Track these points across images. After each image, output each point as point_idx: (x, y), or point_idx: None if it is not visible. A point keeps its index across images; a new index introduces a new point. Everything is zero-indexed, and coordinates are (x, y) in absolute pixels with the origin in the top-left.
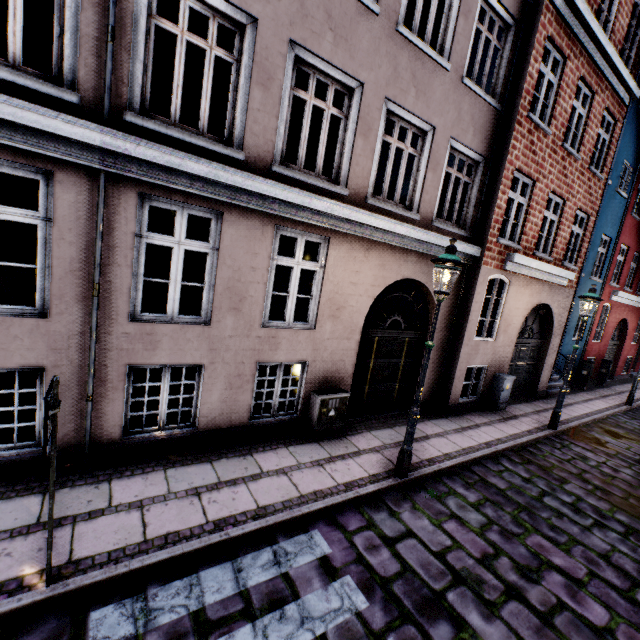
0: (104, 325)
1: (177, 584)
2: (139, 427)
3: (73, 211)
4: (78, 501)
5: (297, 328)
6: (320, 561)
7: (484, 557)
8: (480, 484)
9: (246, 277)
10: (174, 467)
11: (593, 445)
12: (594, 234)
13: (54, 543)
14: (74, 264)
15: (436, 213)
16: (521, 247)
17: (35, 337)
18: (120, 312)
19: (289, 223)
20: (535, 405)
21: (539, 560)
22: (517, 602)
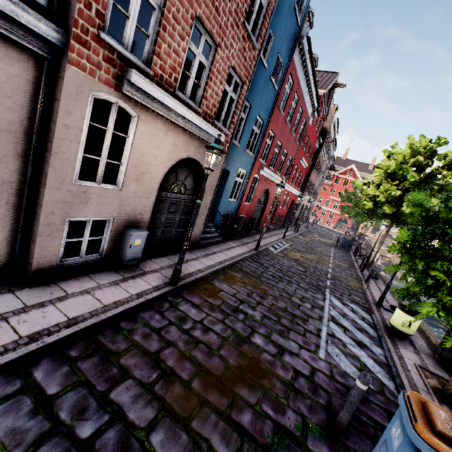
0: None
1: None
2: None
3: None
4: None
5: None
6: None
7: None
8: None
9: None
10: None
11: (206, 297)
12: (251, 111)
13: None
14: None
15: None
16: (152, 71)
17: None
18: None
19: None
20: None
21: None
22: None
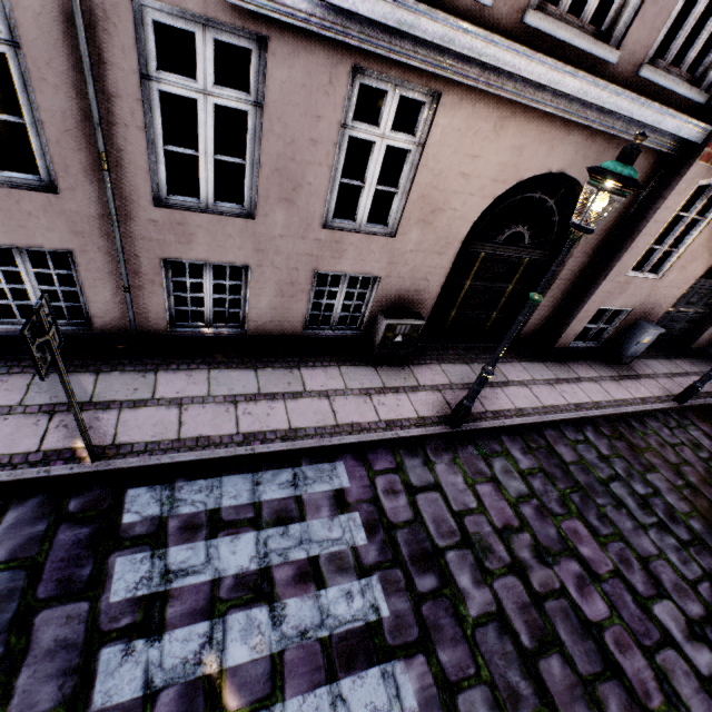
0: (125, 208)
1: (201, 483)
2: (193, 315)
3: (44, 31)
4: (126, 387)
5: (371, 233)
6: (335, 493)
7: (505, 528)
8: (543, 451)
9: (303, 155)
10: (218, 368)
11: None
12: None
13: (102, 424)
14: (68, 121)
15: (665, 39)
16: None
17: (51, 216)
18: (141, 193)
19: (375, 63)
20: (675, 365)
21: (564, 545)
22: (516, 578)
